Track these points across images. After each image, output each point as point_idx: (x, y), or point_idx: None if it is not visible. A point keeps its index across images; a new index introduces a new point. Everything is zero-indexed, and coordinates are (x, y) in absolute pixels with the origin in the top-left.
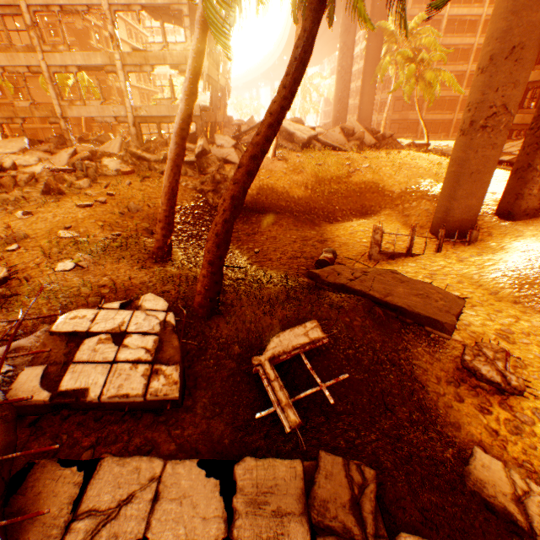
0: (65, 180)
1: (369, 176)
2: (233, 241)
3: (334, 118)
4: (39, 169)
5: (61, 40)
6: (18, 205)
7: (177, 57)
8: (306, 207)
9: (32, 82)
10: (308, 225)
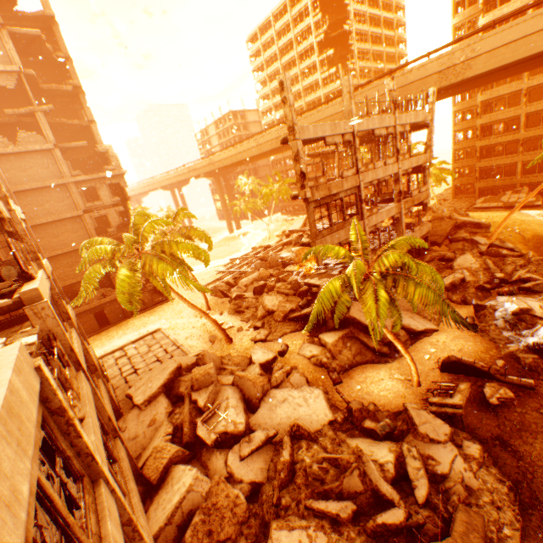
0: None
1: (528, 233)
2: None
3: None
4: (533, 302)
5: (102, 203)
6: None
7: (424, 195)
8: None
9: (57, 261)
10: None
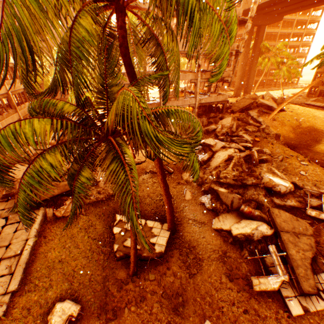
0: (263, 151)
1: (307, 124)
2: (322, 165)
3: (237, 87)
4: (221, 145)
5: None
6: (279, 168)
7: (225, 74)
8: (297, 141)
9: None
10: (309, 150)
